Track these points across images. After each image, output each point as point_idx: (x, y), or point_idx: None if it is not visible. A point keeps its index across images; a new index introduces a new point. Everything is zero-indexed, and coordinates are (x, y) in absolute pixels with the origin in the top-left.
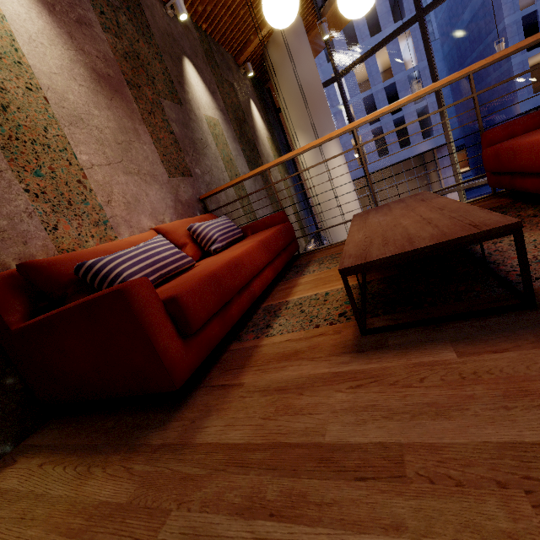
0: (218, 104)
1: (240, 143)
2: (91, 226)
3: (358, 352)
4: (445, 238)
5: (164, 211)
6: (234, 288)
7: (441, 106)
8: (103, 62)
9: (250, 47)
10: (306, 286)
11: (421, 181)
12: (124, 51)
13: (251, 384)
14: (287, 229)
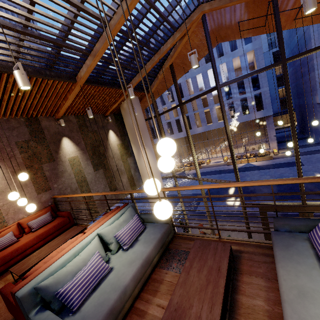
0: (80, 147)
1: (92, 158)
2: None
3: None
4: (17, 272)
5: None
6: (12, 257)
7: (189, 143)
8: (17, 166)
9: (109, 111)
10: None
11: (260, 132)
12: (28, 156)
13: None
14: (62, 222)
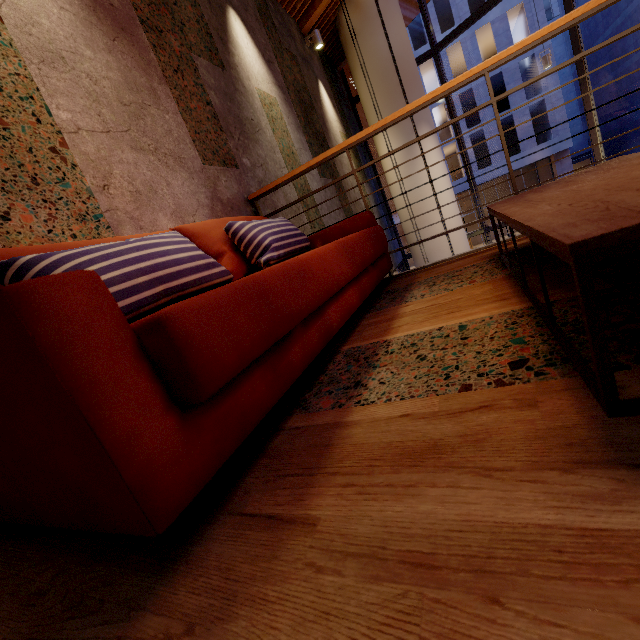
0: (275, 78)
1: (306, 133)
2: (72, 220)
3: (629, 465)
4: None
5: (194, 210)
6: (295, 312)
7: (584, 79)
8: None
9: (318, 8)
10: (416, 317)
11: None
12: None
13: (335, 526)
14: (377, 233)
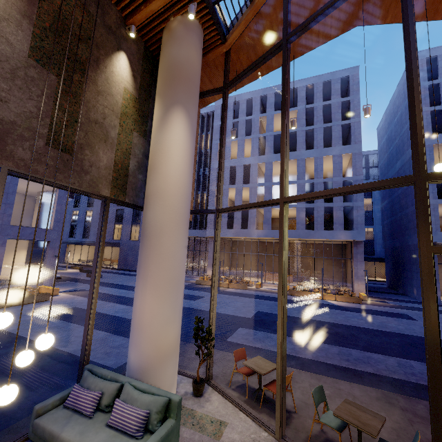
0: None
1: (41, 31)
2: None
3: None
4: None
5: None
6: None
7: (283, 114)
8: None
9: (139, 15)
10: None
11: (339, 267)
12: None
13: None
14: None
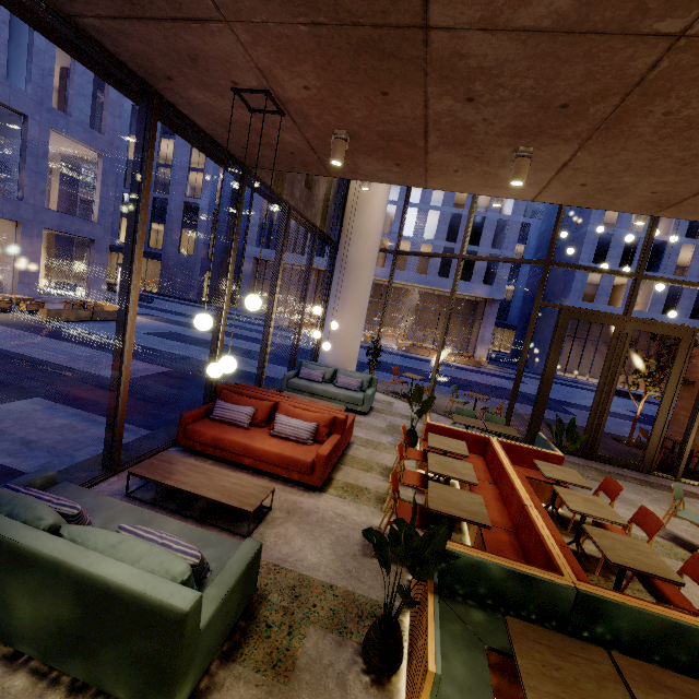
0: None
1: None
2: None
3: None
4: None
5: None
6: None
7: None
8: None
9: None
10: None
11: (464, 329)
12: None
13: None
14: None
